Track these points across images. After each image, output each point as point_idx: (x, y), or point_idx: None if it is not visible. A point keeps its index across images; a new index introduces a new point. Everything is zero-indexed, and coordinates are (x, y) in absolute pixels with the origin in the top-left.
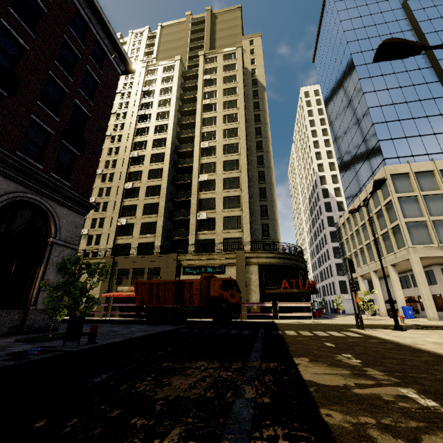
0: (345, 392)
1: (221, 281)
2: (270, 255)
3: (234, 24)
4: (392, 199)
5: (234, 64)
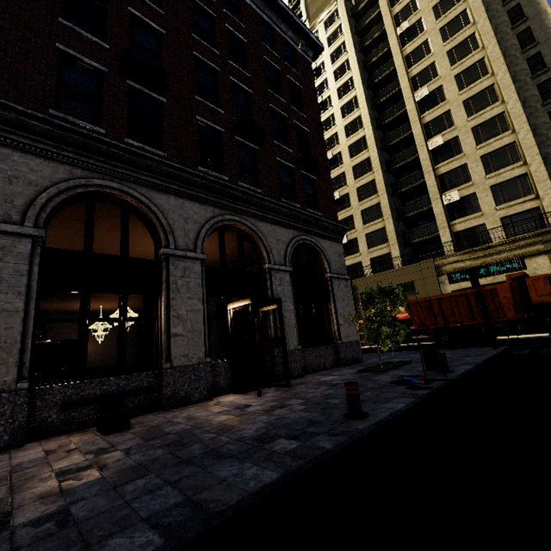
0: None
1: (547, 279)
2: None
3: None
4: None
5: None
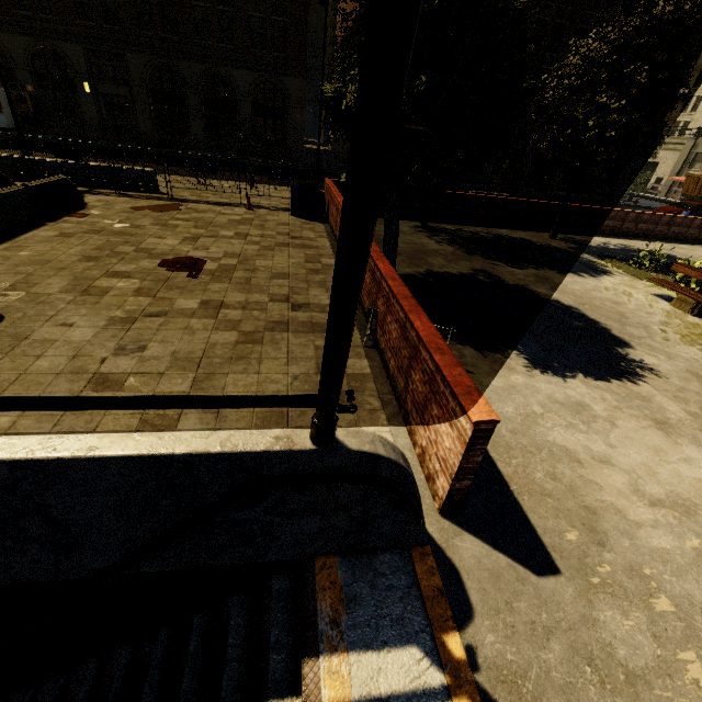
0: None
1: None
2: None
3: None
4: None
5: None
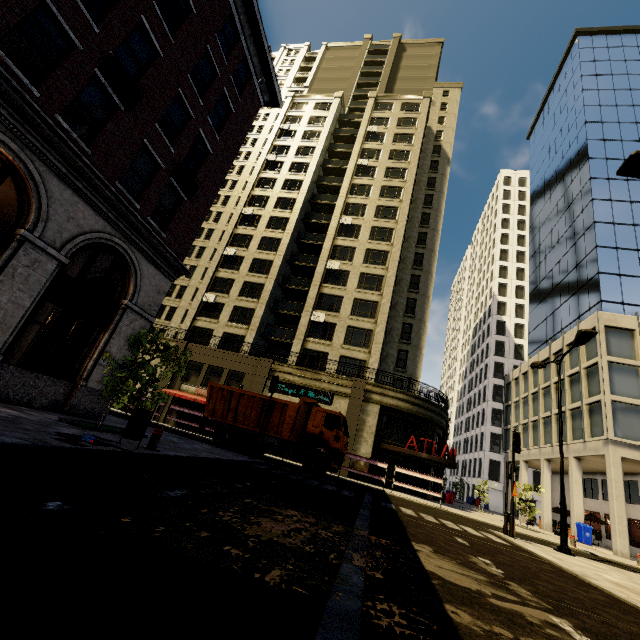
0: (477, 598)
1: (326, 414)
2: (401, 395)
3: (428, 64)
4: (600, 361)
5: (415, 118)
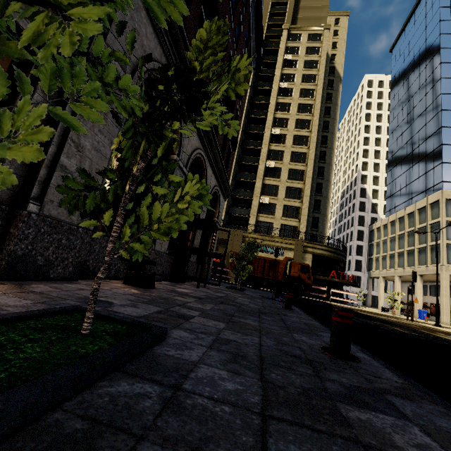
0: None
1: (300, 265)
2: (324, 247)
3: None
4: (441, 221)
5: (318, 47)
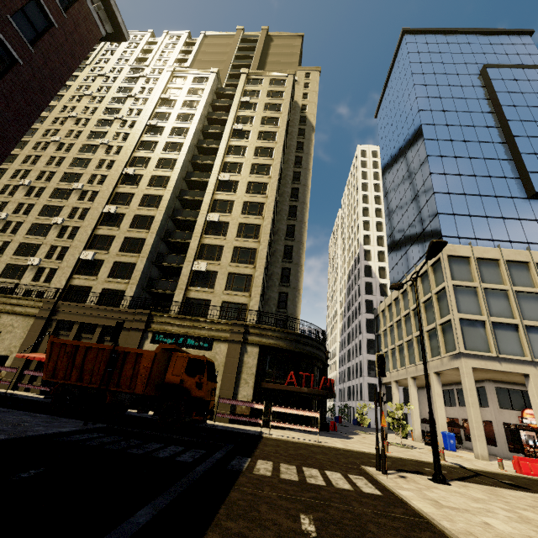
0: None
1: (187, 359)
2: (279, 333)
3: (292, 52)
4: (447, 286)
5: (282, 91)
